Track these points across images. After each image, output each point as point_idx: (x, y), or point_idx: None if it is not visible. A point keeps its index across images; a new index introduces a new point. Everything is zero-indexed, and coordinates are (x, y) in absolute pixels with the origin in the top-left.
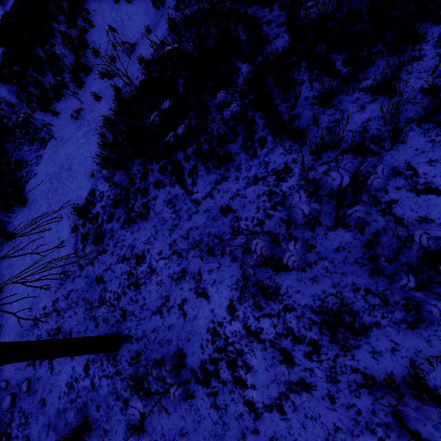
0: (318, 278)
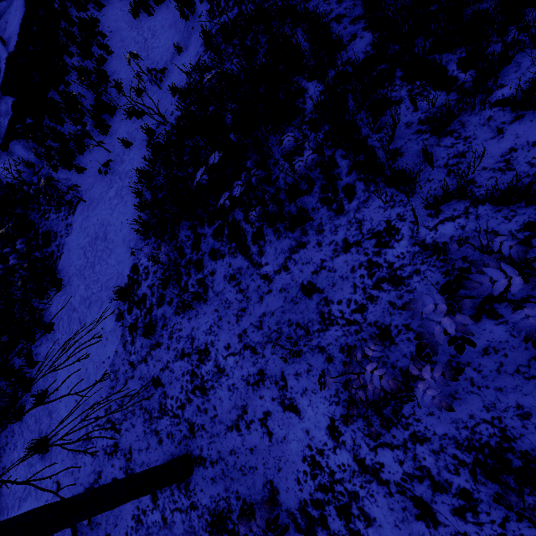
0: (459, 394)
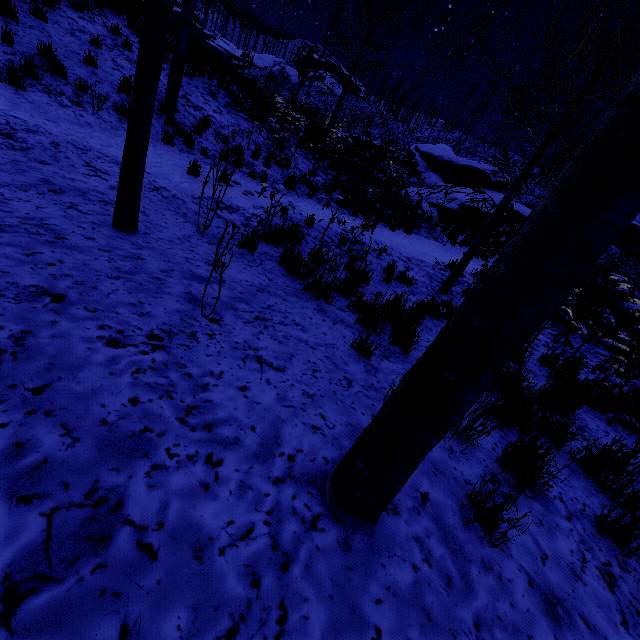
0: None
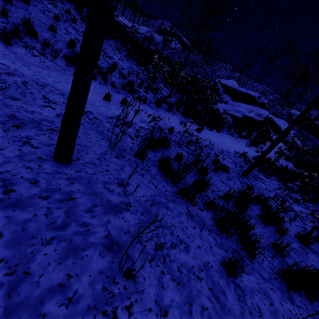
0: None
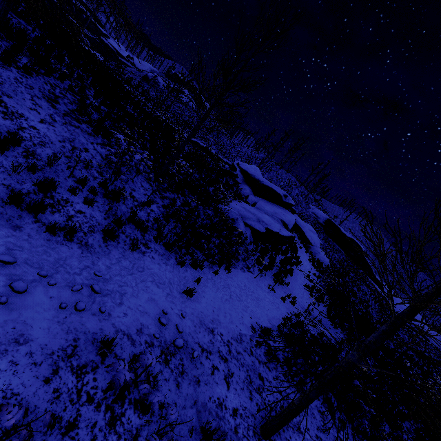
0: None
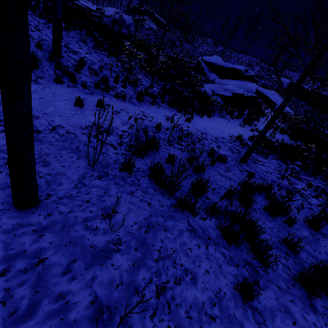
0: None
